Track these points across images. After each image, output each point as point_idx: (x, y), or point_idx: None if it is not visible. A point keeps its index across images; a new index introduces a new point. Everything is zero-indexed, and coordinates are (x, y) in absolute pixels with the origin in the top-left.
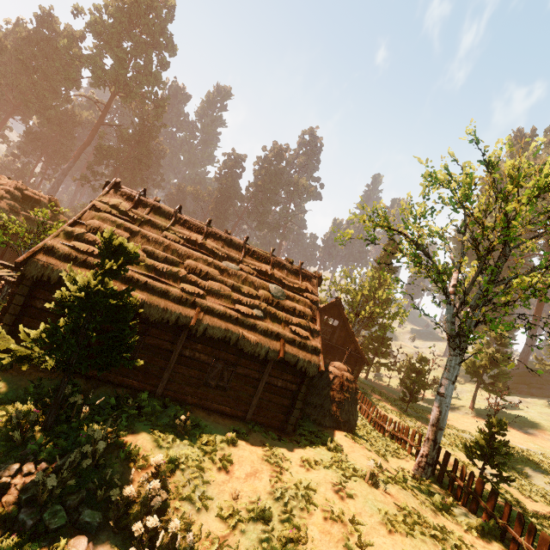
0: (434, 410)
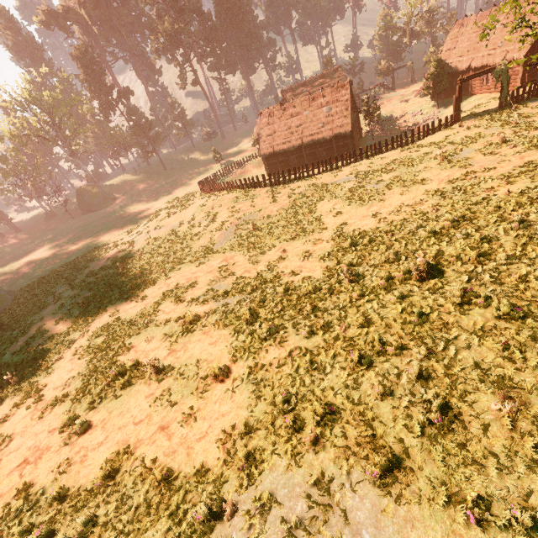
0: None
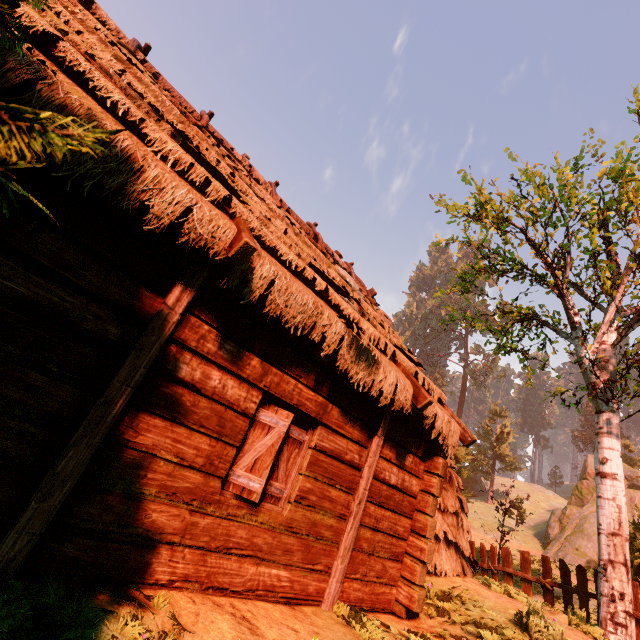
0: (606, 506)
